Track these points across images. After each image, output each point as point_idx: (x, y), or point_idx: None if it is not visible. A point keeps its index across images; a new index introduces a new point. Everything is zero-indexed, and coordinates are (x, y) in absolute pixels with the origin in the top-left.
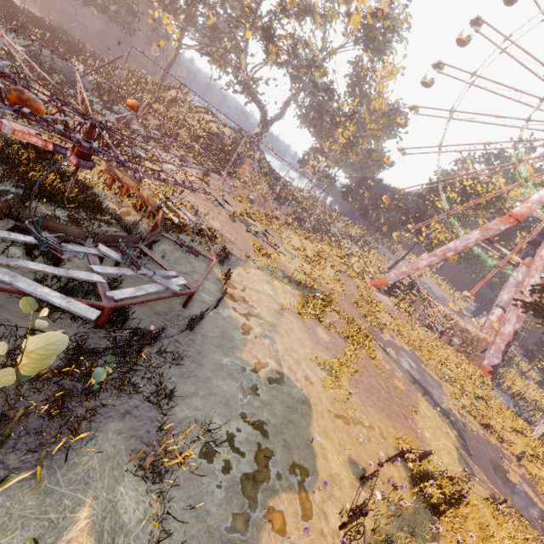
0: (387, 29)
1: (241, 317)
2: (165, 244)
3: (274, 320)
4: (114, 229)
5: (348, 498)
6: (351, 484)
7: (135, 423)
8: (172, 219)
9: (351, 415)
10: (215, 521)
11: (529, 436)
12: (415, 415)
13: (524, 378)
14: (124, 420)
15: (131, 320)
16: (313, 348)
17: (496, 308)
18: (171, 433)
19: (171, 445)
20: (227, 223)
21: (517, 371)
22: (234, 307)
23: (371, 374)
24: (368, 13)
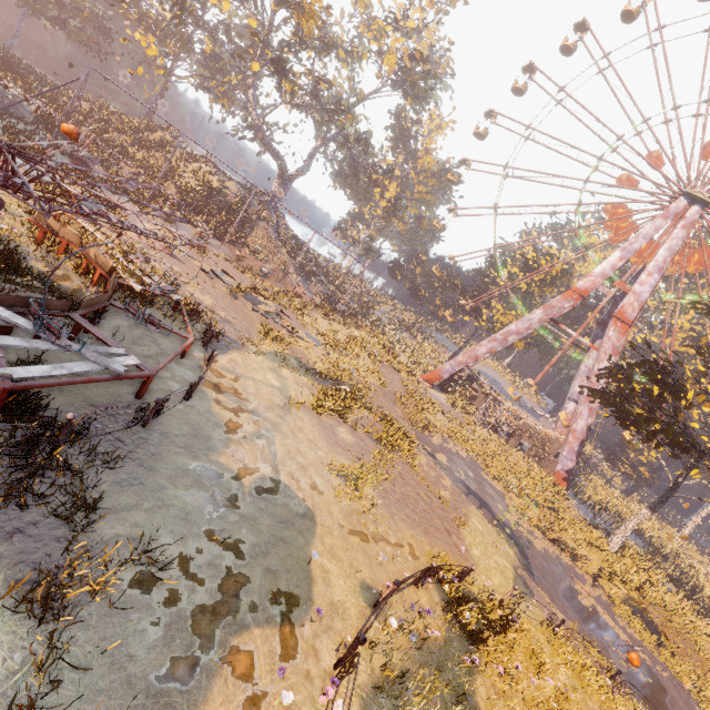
0: (427, 74)
1: (227, 412)
2: (120, 319)
3: (276, 417)
4: (38, 296)
5: (354, 630)
6: (360, 614)
7: (28, 545)
8: (134, 287)
9: (373, 530)
10: (141, 668)
11: (606, 550)
12: (462, 529)
13: (608, 487)
14: (10, 541)
15: (47, 412)
16: (329, 451)
17: (569, 402)
18: (87, 557)
19: (84, 572)
20: (223, 299)
21: (600, 478)
22: (217, 400)
23: (407, 482)
24: (404, 53)
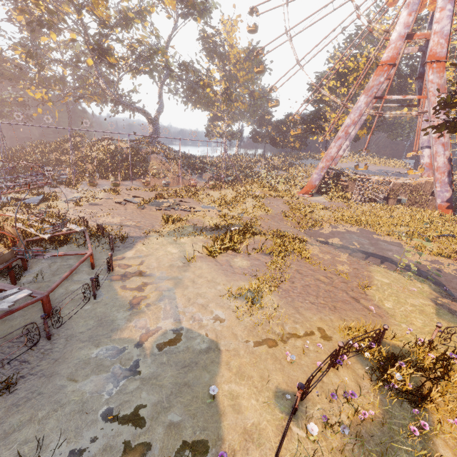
0: None
1: (132, 292)
2: (42, 263)
3: (177, 276)
4: None
5: (273, 453)
6: (278, 429)
7: None
8: (44, 237)
9: (279, 332)
10: None
11: None
12: (368, 291)
13: None
14: None
15: None
16: (227, 281)
17: (423, 151)
18: None
19: None
20: (132, 214)
21: None
22: (123, 286)
23: (305, 274)
24: None
